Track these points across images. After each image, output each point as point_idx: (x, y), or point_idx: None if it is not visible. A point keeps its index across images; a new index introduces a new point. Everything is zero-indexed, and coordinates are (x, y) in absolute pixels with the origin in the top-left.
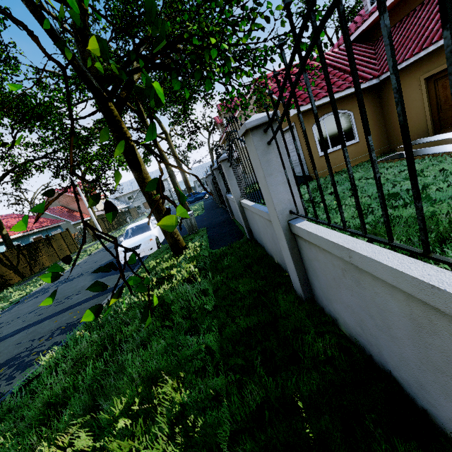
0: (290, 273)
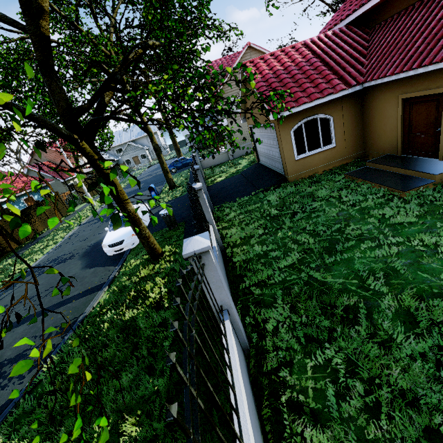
0: None
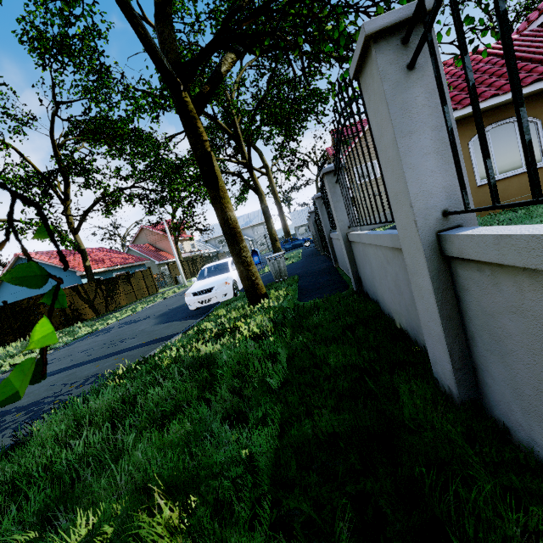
0: (429, 344)
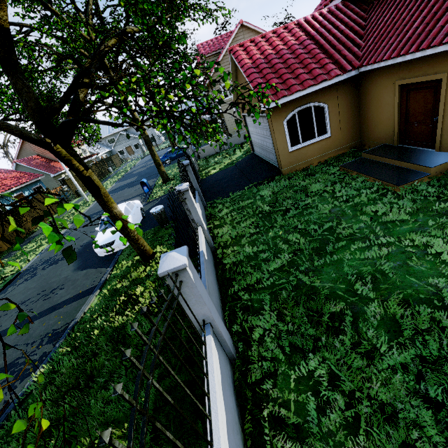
0: None
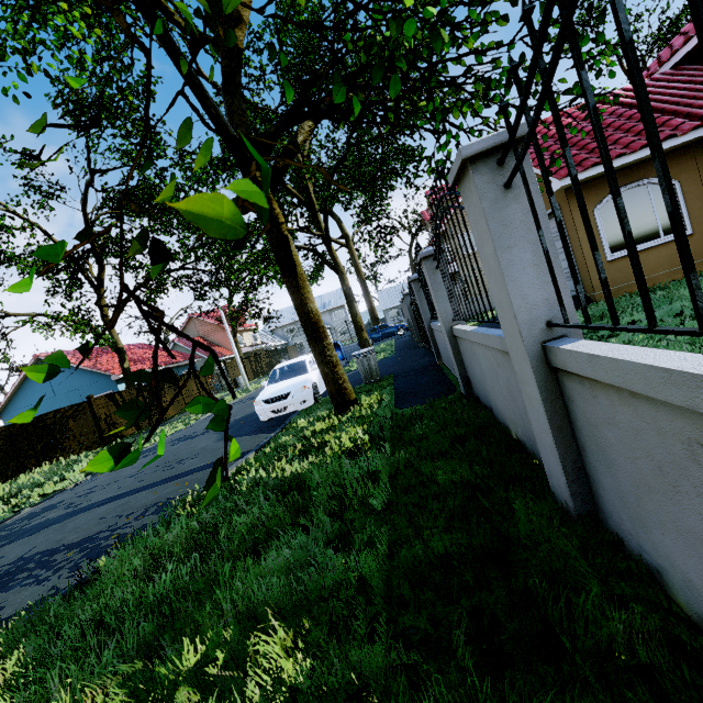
0: (543, 456)
